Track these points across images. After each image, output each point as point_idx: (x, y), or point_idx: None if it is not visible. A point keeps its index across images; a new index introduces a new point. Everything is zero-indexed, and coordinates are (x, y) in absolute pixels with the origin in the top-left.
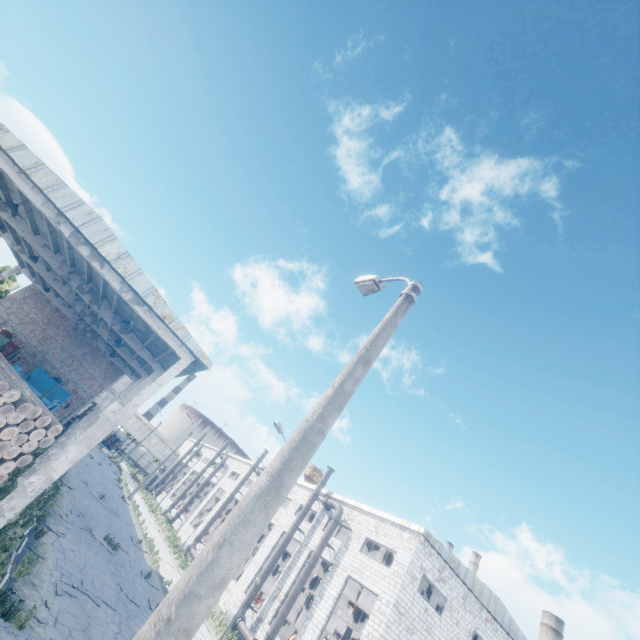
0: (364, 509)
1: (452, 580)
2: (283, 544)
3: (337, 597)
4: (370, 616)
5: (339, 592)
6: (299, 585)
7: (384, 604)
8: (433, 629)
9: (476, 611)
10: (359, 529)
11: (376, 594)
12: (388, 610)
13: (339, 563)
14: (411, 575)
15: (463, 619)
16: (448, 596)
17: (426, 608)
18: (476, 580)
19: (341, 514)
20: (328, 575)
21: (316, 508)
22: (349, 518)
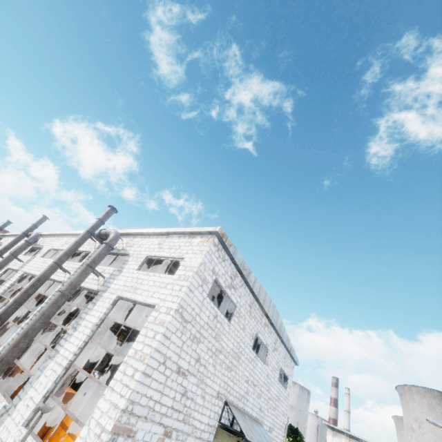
0: (147, 232)
1: (242, 288)
2: (33, 284)
3: (98, 323)
4: (141, 331)
5: (102, 317)
6: (39, 319)
7: (163, 313)
8: (222, 336)
9: (258, 317)
10: (139, 251)
11: (153, 306)
12: (168, 318)
13: (108, 288)
14: (201, 277)
15: (248, 325)
16: (238, 303)
17: (216, 315)
18: (261, 289)
19: (116, 238)
20: (90, 303)
21: (90, 248)
22: (128, 245)
